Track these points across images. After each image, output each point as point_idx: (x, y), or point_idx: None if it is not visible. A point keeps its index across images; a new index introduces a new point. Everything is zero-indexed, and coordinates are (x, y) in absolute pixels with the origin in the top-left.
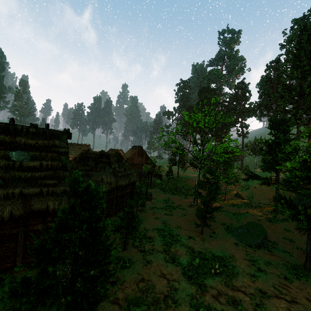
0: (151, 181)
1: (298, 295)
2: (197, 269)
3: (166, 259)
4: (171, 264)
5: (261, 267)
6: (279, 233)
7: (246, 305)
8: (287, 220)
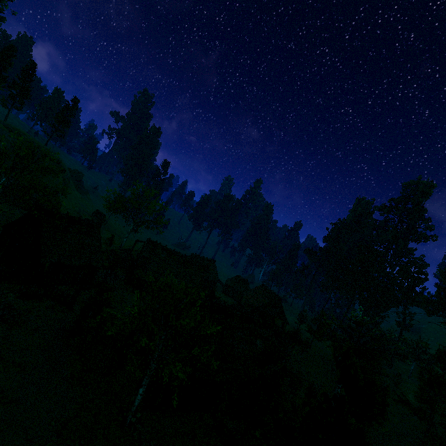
0: None
1: None
2: None
3: None
4: None
5: None
6: None
7: None
8: None
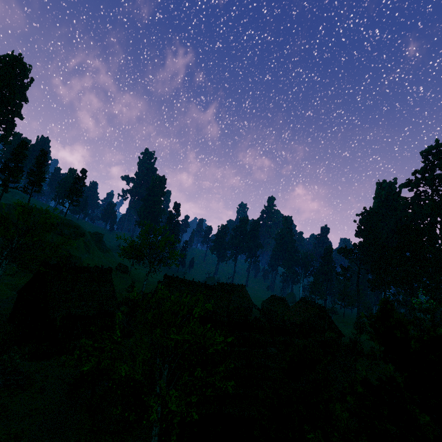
0: None
1: None
2: None
3: None
4: None
5: None
6: None
7: None
8: None
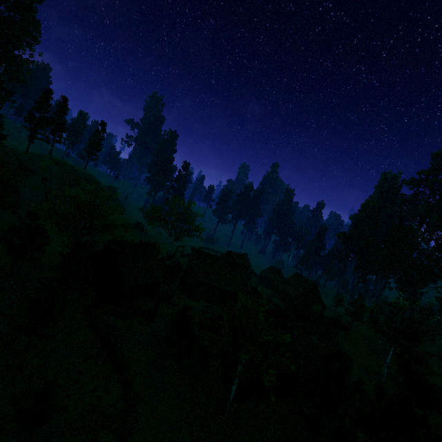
0: None
1: None
2: None
3: None
4: None
5: None
6: None
7: None
8: None
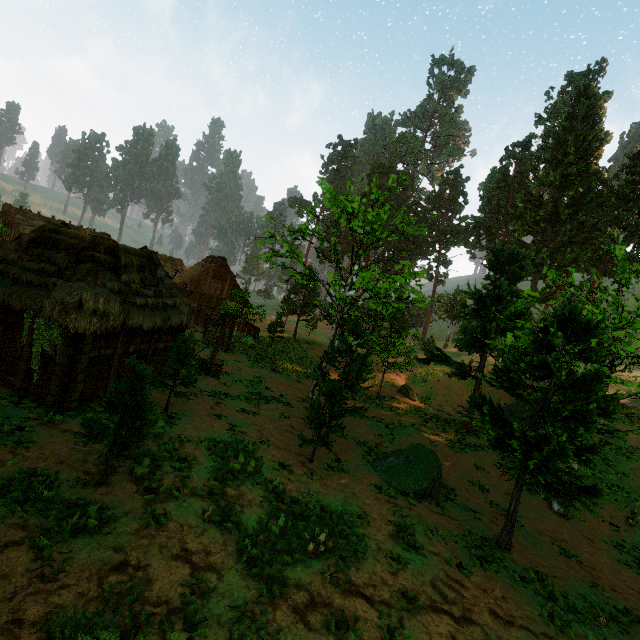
0: (232, 337)
1: (476, 605)
2: (277, 541)
3: (206, 513)
4: (217, 526)
5: (417, 540)
6: (464, 473)
7: (366, 632)
8: (483, 448)
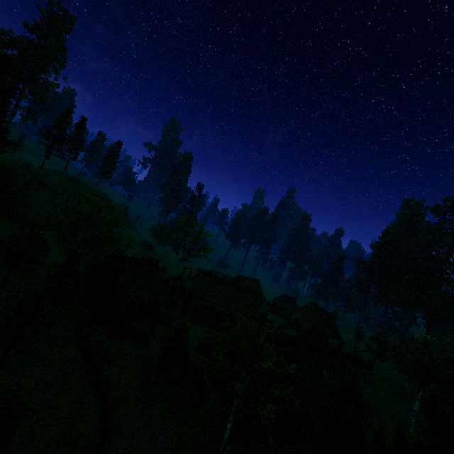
0: None
1: None
2: None
3: None
4: None
5: None
6: None
7: None
8: None
